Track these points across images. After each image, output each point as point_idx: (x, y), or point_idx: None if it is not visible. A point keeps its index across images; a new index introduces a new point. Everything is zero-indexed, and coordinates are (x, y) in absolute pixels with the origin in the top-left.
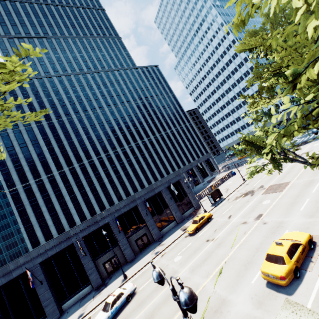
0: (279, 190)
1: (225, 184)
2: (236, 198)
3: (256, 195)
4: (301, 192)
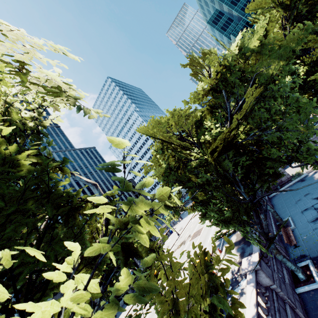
0: (198, 234)
1: (166, 243)
2: (174, 250)
3: (187, 242)
4: (208, 231)
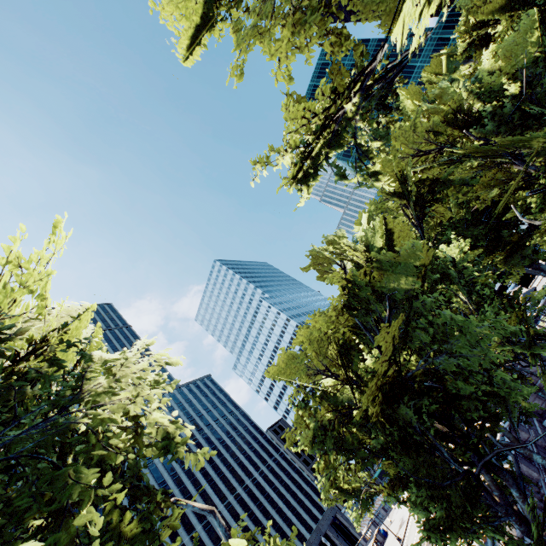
0: None
1: None
2: None
3: None
4: None
